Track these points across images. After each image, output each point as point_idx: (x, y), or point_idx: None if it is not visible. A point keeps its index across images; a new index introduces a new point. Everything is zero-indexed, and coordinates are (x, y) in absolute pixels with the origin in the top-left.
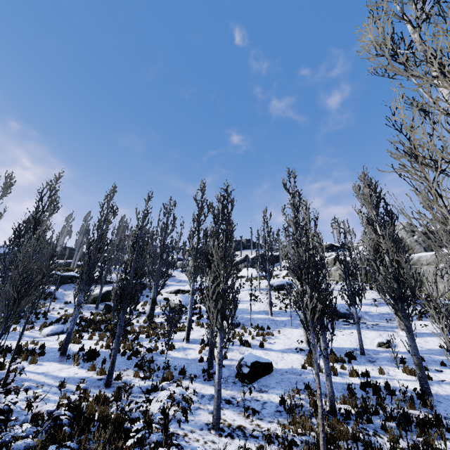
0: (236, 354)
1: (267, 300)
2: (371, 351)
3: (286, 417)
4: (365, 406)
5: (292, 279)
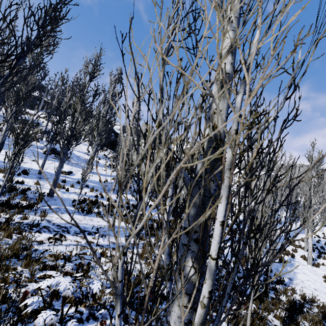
0: None
1: None
2: (51, 174)
3: None
4: None
5: (43, 121)
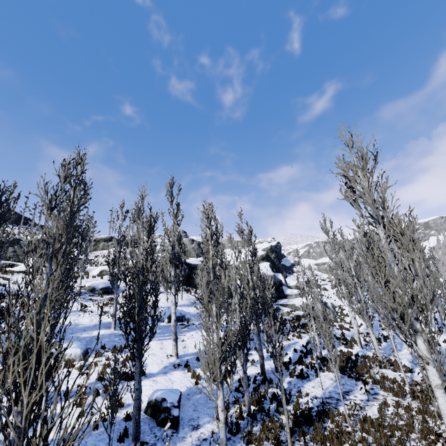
0: (127, 394)
1: (95, 308)
2: None
3: (238, 440)
4: (259, 400)
5: None
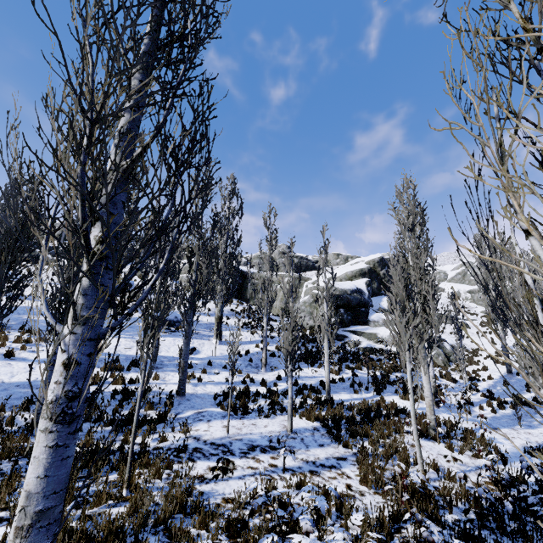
0: None
1: None
2: (168, 358)
3: None
4: (89, 414)
5: (135, 279)
